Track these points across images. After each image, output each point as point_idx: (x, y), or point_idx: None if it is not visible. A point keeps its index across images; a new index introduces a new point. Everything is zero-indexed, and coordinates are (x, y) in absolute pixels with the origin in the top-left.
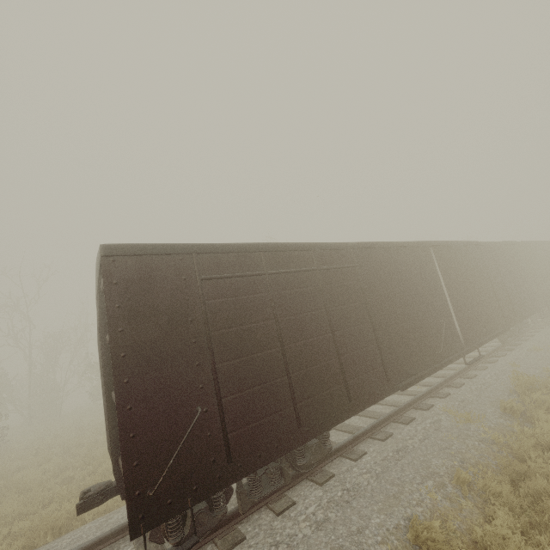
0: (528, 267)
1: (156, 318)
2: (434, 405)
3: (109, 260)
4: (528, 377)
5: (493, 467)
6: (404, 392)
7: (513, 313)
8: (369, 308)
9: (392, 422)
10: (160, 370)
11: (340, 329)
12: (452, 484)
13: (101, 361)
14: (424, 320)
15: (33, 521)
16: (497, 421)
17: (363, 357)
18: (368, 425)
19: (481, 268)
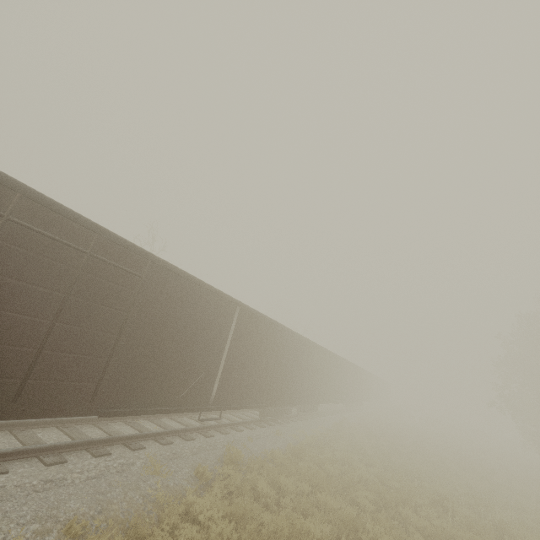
0: (315, 368)
1: None
2: (146, 448)
3: None
4: (236, 451)
5: (127, 525)
6: (138, 426)
7: (279, 396)
8: (126, 321)
9: (85, 450)
10: None
11: (69, 323)
12: (60, 533)
13: None
14: (184, 362)
15: None
16: (180, 481)
17: (76, 364)
18: (49, 443)
19: (275, 348)
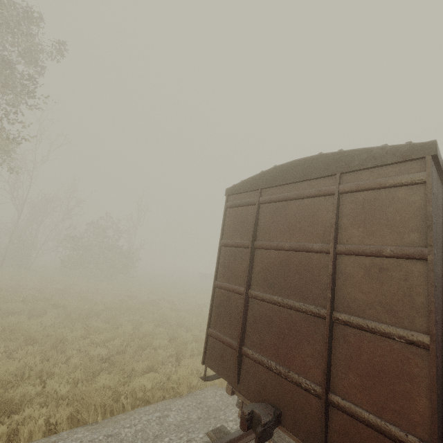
0: None
1: (440, 250)
2: None
3: (431, 163)
4: None
5: None
6: None
7: None
8: None
9: None
10: (441, 315)
11: None
12: None
13: (250, 260)
14: None
15: (80, 390)
16: None
17: None
18: None
19: None
